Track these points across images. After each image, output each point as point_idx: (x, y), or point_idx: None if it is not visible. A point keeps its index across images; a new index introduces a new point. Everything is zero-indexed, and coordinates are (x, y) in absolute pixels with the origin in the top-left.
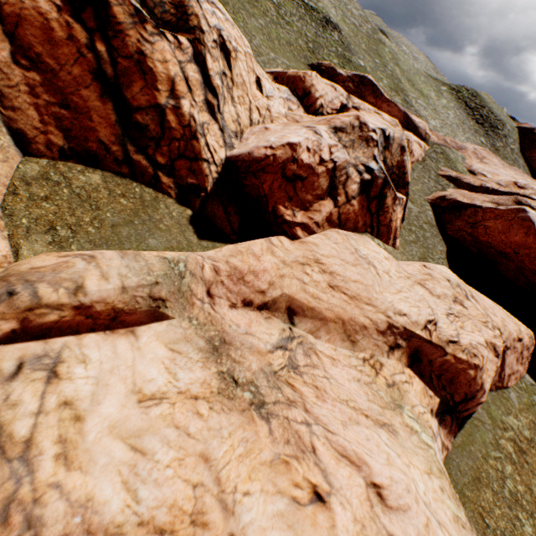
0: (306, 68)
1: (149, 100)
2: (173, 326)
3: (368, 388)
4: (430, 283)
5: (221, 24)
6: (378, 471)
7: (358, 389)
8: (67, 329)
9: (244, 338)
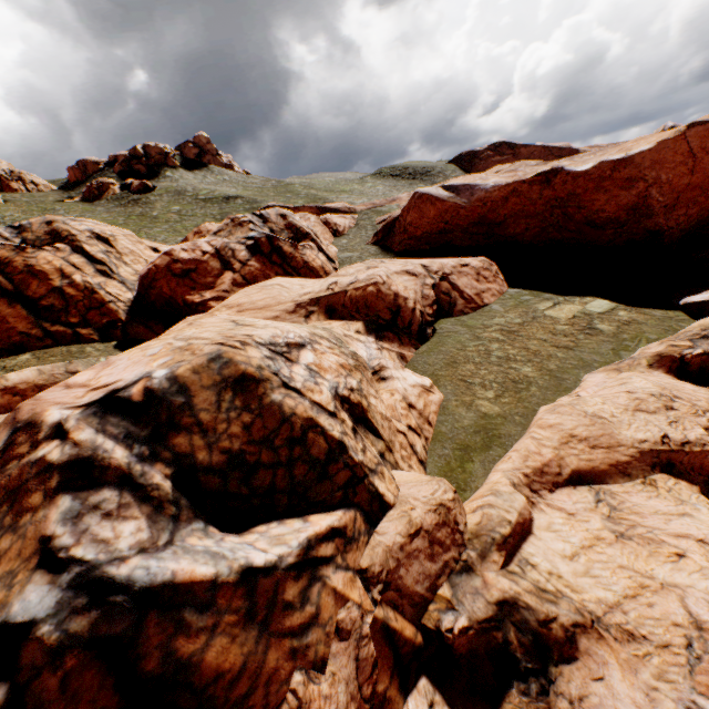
0: None
1: (48, 289)
2: None
3: None
4: (343, 271)
5: (92, 227)
6: None
7: None
8: (2, 409)
9: None
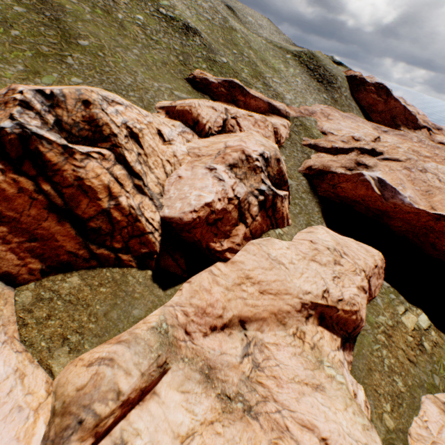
0: (184, 83)
1: (96, 209)
2: (175, 371)
3: (302, 357)
4: (318, 256)
5: (125, 117)
6: (323, 429)
7: (296, 362)
8: (118, 419)
9: (222, 359)
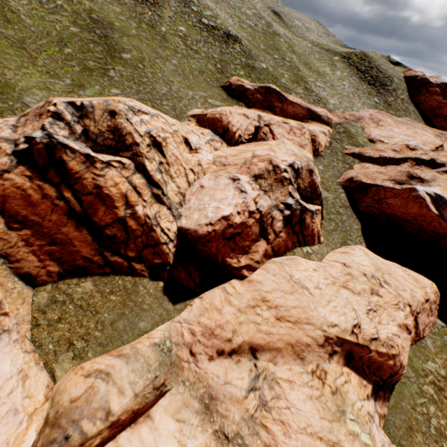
0: (219, 90)
1: (112, 217)
2: (174, 394)
3: (319, 402)
4: (351, 283)
5: (149, 126)
6: None
7: (311, 408)
8: (107, 439)
9: (225, 389)
